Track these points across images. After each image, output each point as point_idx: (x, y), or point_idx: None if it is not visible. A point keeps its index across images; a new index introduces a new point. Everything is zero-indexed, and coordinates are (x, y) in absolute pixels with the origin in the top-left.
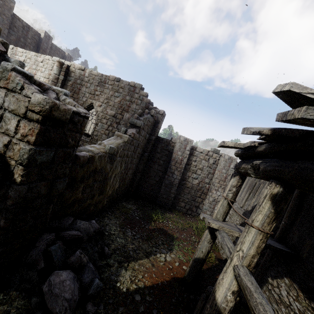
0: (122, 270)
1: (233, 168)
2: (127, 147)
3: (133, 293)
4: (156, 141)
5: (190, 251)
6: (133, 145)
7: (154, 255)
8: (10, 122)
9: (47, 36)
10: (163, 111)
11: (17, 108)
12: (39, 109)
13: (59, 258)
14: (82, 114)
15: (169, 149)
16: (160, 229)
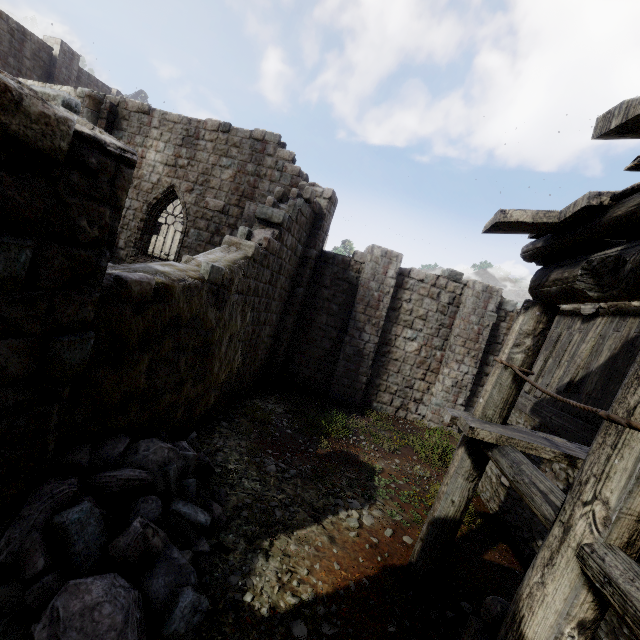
0: (257, 557)
1: (494, 310)
2: (254, 272)
3: (288, 618)
4: (319, 262)
5: (415, 499)
6: (268, 269)
7: (334, 515)
8: None
9: (67, 52)
10: (331, 191)
11: None
12: None
13: (87, 543)
14: (110, 147)
15: (349, 279)
16: (341, 454)
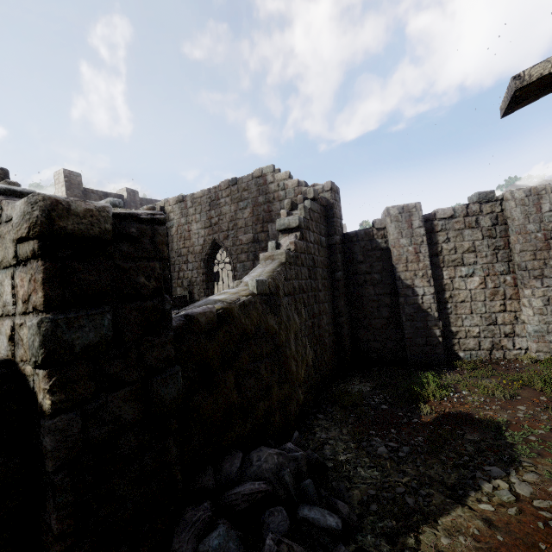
0: None
1: (551, 209)
2: (293, 273)
3: None
4: (345, 244)
5: None
6: (303, 267)
7: (476, 491)
8: (3, 288)
9: (131, 193)
10: (329, 183)
11: (4, 254)
12: (27, 227)
13: None
14: (142, 216)
15: (378, 246)
16: (450, 416)
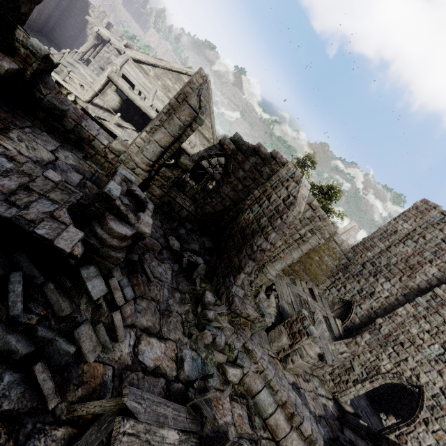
0: None
1: None
2: None
3: None
4: None
5: None
6: None
7: None
8: None
9: None
10: None
11: None
12: None
13: None
14: None
15: (88, 12)
16: None
